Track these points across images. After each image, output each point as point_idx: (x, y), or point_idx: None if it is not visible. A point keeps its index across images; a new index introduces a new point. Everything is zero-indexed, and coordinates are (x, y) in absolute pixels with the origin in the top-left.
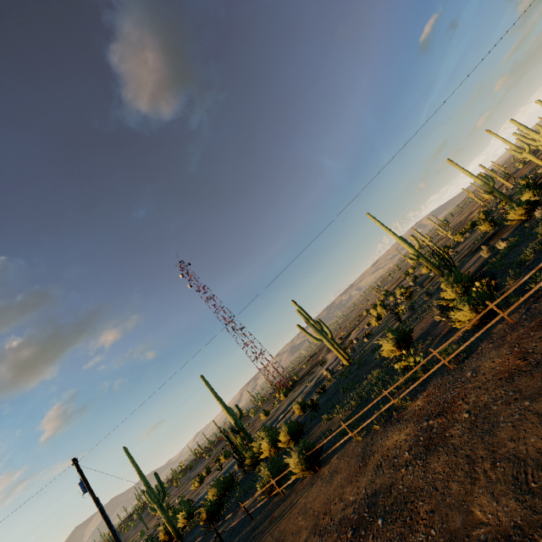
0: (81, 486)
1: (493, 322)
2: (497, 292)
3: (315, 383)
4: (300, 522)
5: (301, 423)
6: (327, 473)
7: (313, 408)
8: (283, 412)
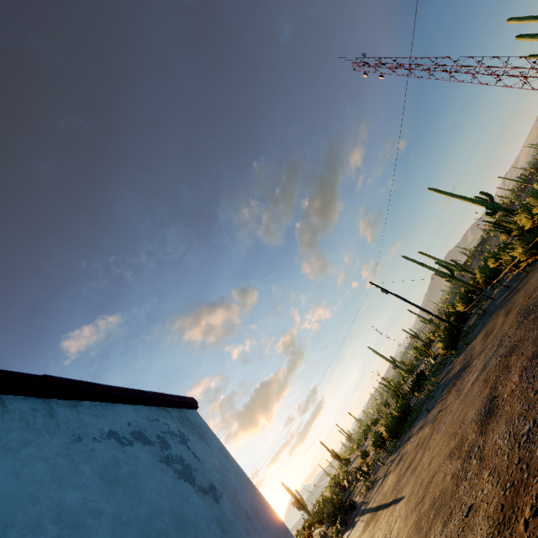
0: (383, 292)
1: None
2: None
3: None
4: (521, 299)
5: None
6: None
7: None
8: None
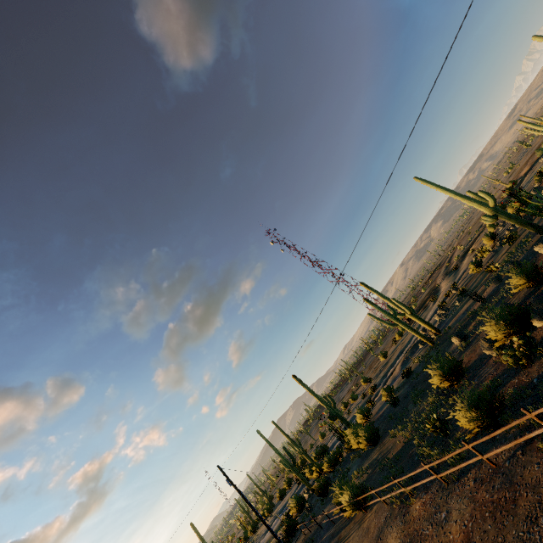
0: (228, 482)
1: (474, 460)
2: (537, 357)
3: (414, 344)
4: None
5: (377, 428)
6: (366, 525)
7: (392, 405)
8: (393, 364)
